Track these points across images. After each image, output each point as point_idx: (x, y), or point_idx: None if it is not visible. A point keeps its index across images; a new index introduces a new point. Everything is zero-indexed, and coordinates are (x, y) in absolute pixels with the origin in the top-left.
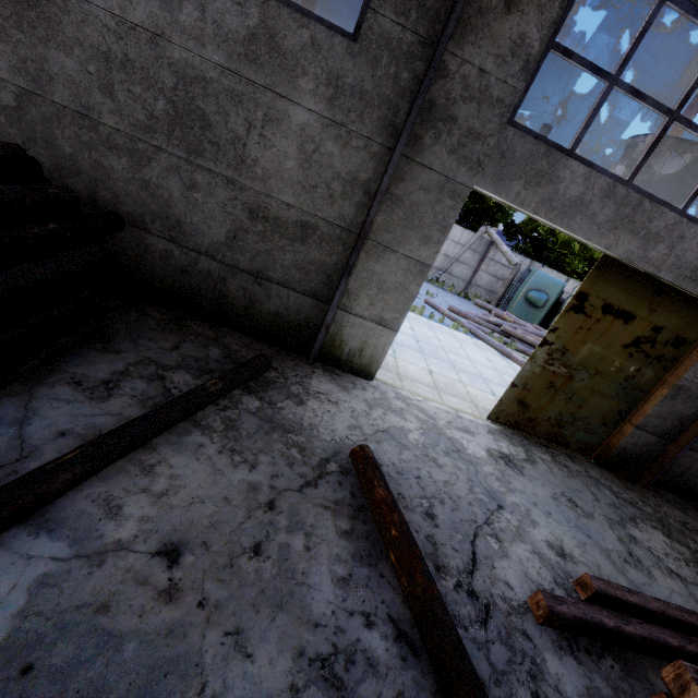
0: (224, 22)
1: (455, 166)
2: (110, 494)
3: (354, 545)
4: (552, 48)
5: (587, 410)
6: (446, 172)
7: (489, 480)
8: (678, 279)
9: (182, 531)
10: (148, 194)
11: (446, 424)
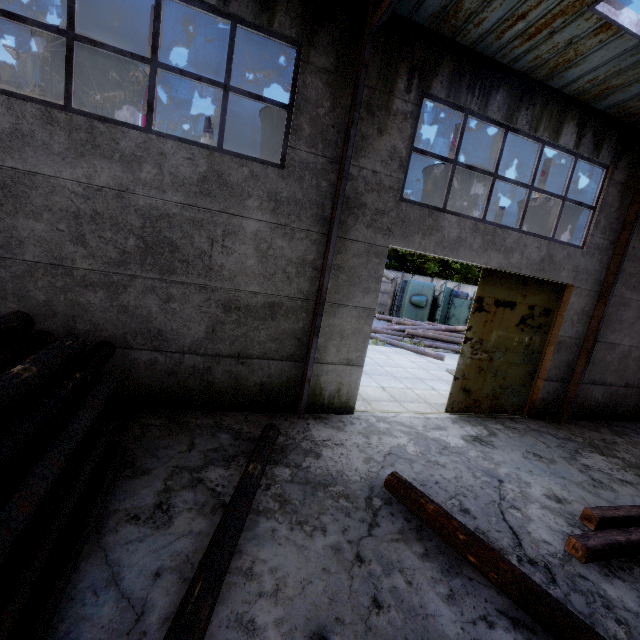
0: (179, 172)
1: (373, 235)
2: (236, 613)
3: (437, 563)
4: (413, 151)
5: (509, 379)
6: (368, 241)
7: (479, 462)
8: (533, 272)
9: (314, 617)
10: (127, 316)
11: (424, 429)
